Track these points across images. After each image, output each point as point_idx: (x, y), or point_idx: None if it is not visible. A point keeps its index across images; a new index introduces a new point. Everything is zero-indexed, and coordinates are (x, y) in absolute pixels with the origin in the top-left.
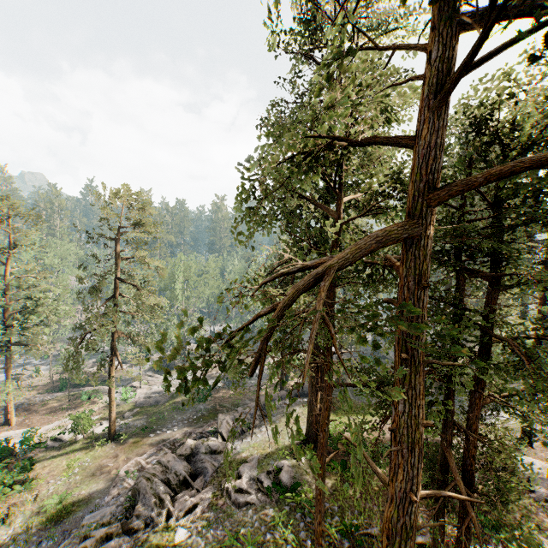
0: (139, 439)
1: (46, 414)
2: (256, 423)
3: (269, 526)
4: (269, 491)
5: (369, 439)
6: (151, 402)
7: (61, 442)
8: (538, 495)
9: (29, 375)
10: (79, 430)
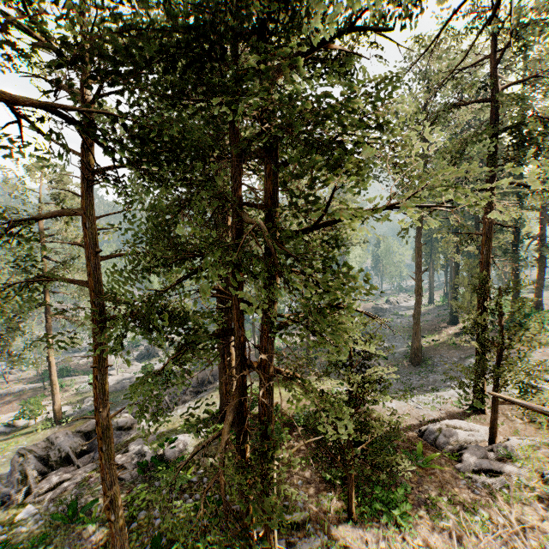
0: (83, 422)
1: (17, 403)
2: (185, 399)
3: (126, 503)
4: (141, 466)
5: (293, 410)
6: (117, 388)
7: (15, 427)
8: (466, 465)
9: (20, 369)
10: (27, 415)
